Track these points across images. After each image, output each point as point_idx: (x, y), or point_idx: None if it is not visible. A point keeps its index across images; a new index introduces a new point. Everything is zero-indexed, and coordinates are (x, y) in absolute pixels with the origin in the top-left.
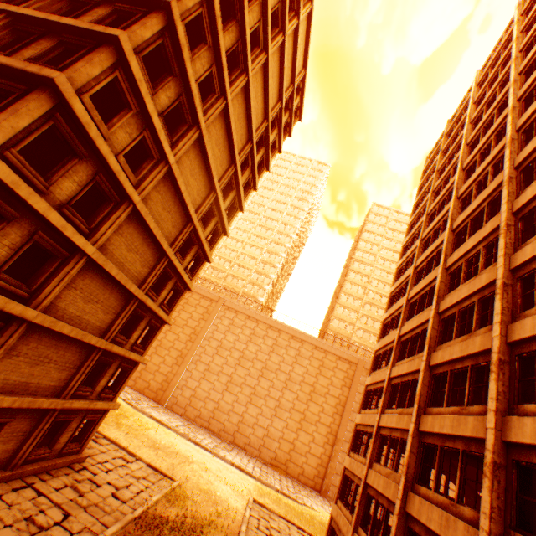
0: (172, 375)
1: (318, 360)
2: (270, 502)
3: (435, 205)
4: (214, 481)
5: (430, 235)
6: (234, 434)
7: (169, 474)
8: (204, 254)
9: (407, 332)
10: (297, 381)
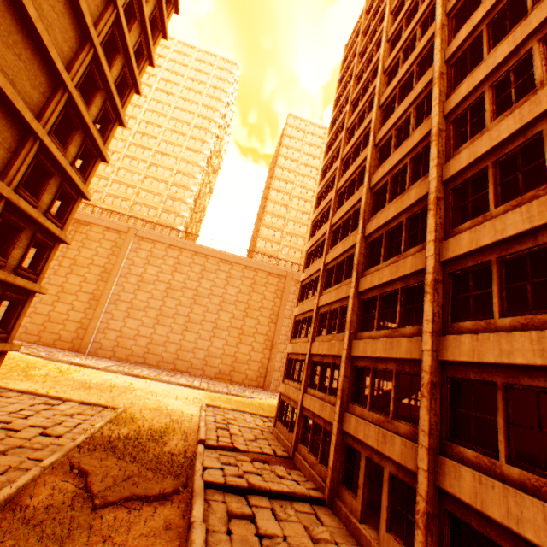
0: (89, 321)
1: (250, 279)
2: (222, 403)
3: (359, 91)
4: (163, 400)
5: (356, 122)
6: (174, 362)
7: (110, 405)
8: (96, 148)
9: (339, 220)
10: (232, 302)
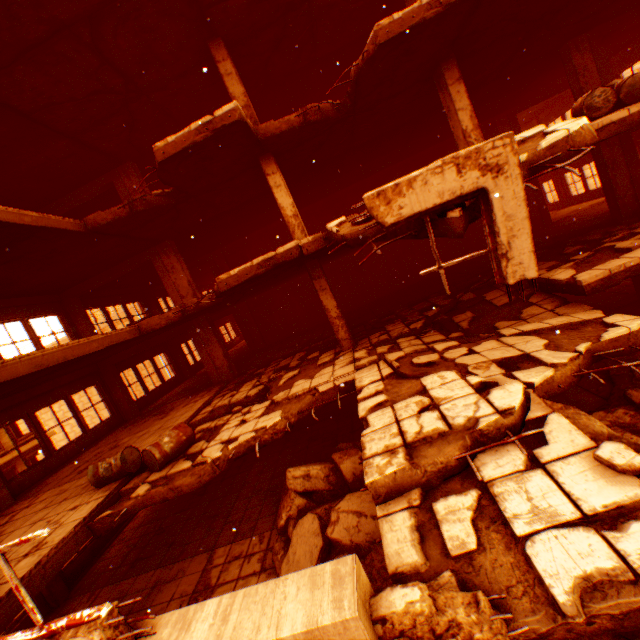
0: None
1: None
2: None
3: None
4: None
5: None
6: None
7: None
8: None
9: None
10: None
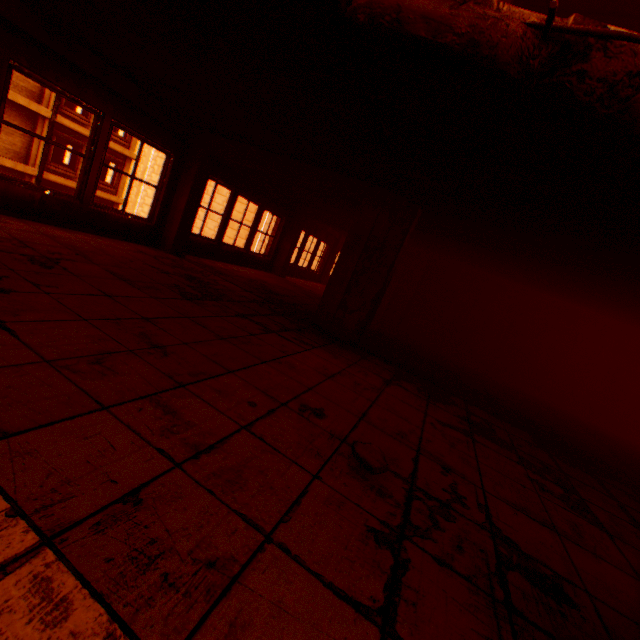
0: None
1: None
2: None
3: None
4: None
5: None
6: None
7: None
8: None
9: None
10: None
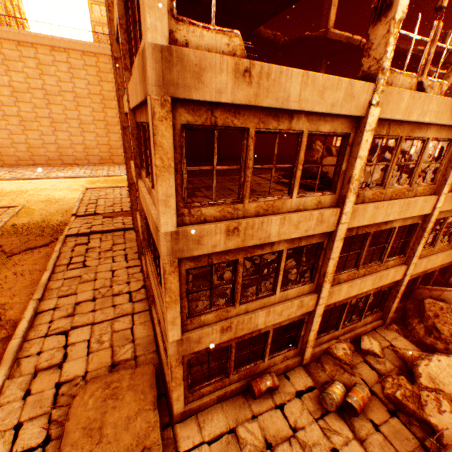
0: None
1: (94, 68)
2: (101, 185)
3: None
4: (52, 194)
5: None
6: (60, 159)
7: (12, 206)
8: None
9: None
10: (86, 96)
